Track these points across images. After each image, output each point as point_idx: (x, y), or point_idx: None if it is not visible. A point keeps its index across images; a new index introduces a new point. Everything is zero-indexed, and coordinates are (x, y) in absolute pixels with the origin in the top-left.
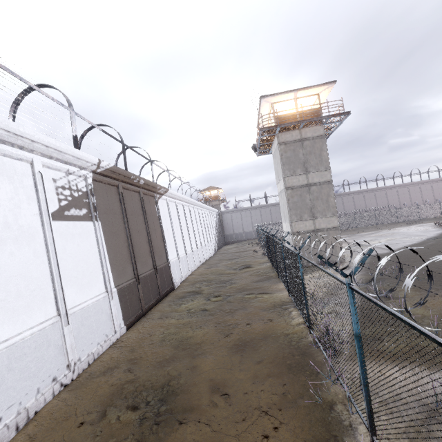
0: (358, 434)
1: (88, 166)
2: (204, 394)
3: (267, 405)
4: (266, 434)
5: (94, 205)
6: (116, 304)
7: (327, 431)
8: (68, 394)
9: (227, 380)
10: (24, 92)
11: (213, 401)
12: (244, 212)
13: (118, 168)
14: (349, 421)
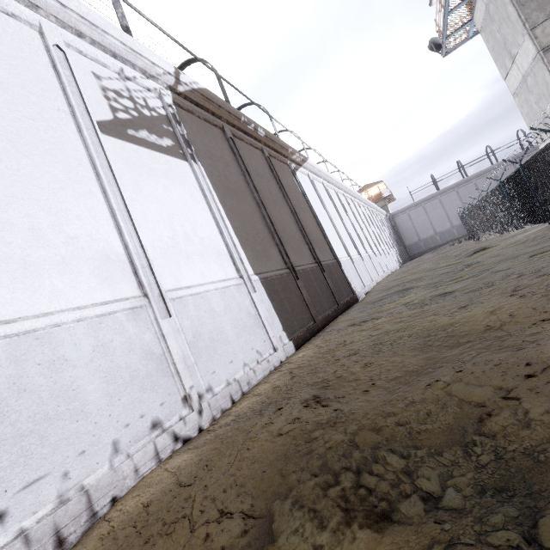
0: None
1: (158, 74)
2: None
3: None
4: None
5: (184, 139)
6: (263, 302)
7: None
8: (186, 459)
9: None
10: None
11: None
12: (429, 203)
13: (214, 96)
14: None
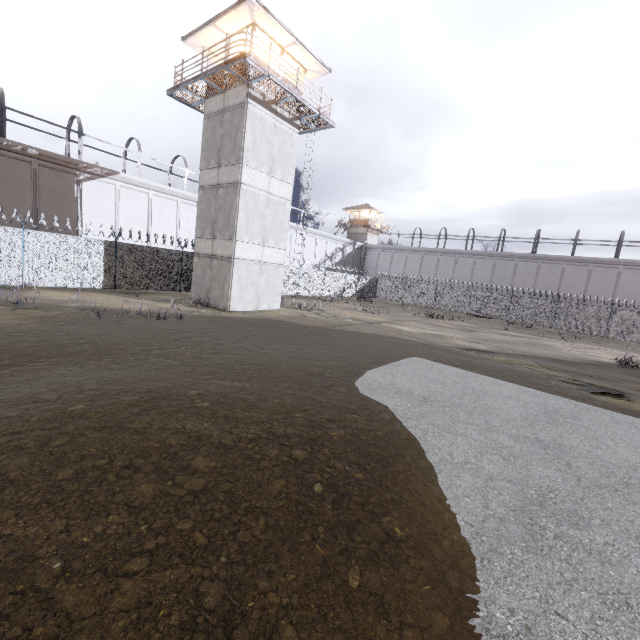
0: None
1: None
2: None
3: None
4: None
5: None
6: None
7: None
8: None
9: None
10: None
11: None
12: (398, 254)
13: None
14: None
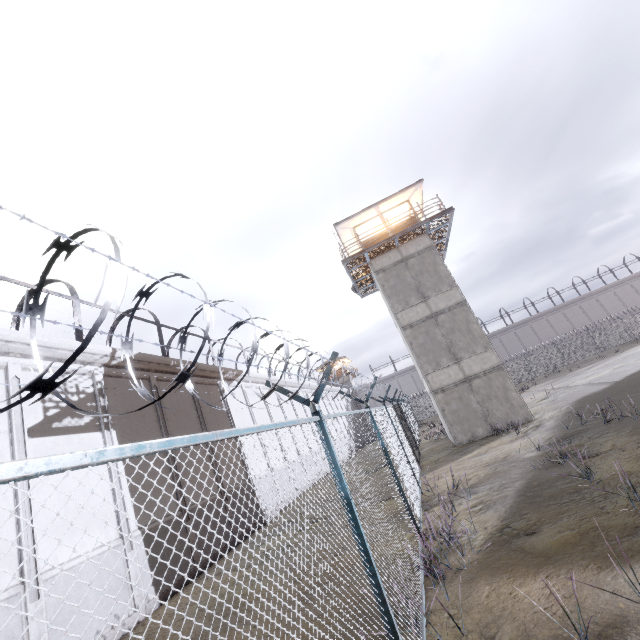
0: None
1: (96, 359)
2: None
3: None
4: None
5: (105, 409)
6: (139, 557)
7: None
8: None
9: None
10: (29, 295)
11: None
12: (388, 383)
13: (147, 355)
14: None
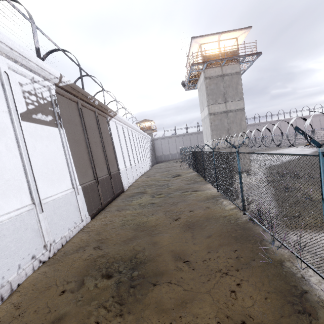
0: (313, 284)
1: (51, 78)
2: (169, 262)
3: (225, 267)
4: (232, 289)
5: (58, 114)
6: (81, 198)
7: (286, 284)
8: (47, 269)
9: (185, 251)
10: None
11: (178, 267)
12: (171, 139)
13: (77, 86)
14: (301, 275)
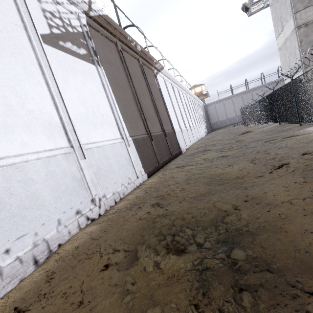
0: None
1: (78, 1)
2: None
3: None
4: None
5: (93, 49)
6: (133, 152)
7: None
8: (94, 228)
9: None
10: None
11: None
12: (227, 101)
13: (112, 21)
14: None
